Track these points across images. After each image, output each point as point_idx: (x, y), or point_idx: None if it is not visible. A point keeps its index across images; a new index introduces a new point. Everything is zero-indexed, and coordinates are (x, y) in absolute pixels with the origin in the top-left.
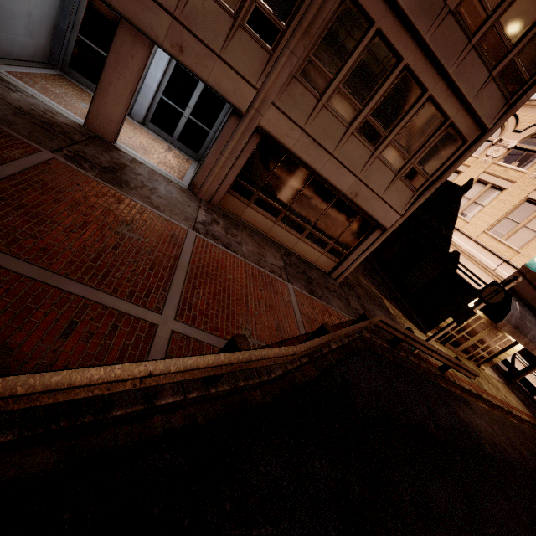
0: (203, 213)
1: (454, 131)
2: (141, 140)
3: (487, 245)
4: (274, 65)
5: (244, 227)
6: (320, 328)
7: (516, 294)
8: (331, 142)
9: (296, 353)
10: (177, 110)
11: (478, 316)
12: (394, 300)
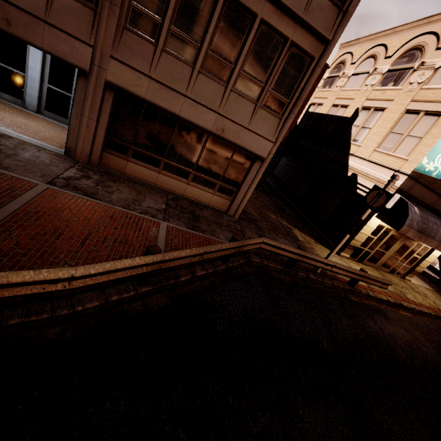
0: (73, 171)
1: (297, 50)
2: (27, 123)
3: (379, 161)
4: (99, 19)
5: (126, 180)
6: (146, 251)
7: (415, 200)
8: (181, 84)
9: (78, 276)
10: (65, 95)
11: (386, 228)
12: (308, 229)
